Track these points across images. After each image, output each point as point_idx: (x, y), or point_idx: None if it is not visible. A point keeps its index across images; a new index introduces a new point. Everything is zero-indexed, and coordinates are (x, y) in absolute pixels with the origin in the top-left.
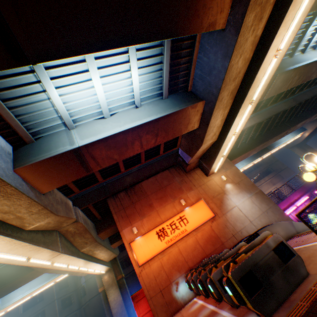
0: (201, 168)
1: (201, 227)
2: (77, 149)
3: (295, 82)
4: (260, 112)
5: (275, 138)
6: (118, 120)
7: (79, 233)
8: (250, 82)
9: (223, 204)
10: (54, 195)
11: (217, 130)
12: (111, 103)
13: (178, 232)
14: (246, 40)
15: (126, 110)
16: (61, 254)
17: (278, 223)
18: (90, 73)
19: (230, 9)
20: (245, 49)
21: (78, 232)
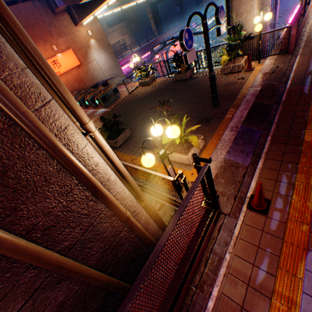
0: (71, 15)
1: (71, 72)
2: None
3: None
4: None
5: None
6: None
7: None
8: None
9: (88, 57)
10: None
11: None
12: None
13: None
14: None
15: None
16: None
17: (117, 78)
18: None
19: None
20: None
21: None
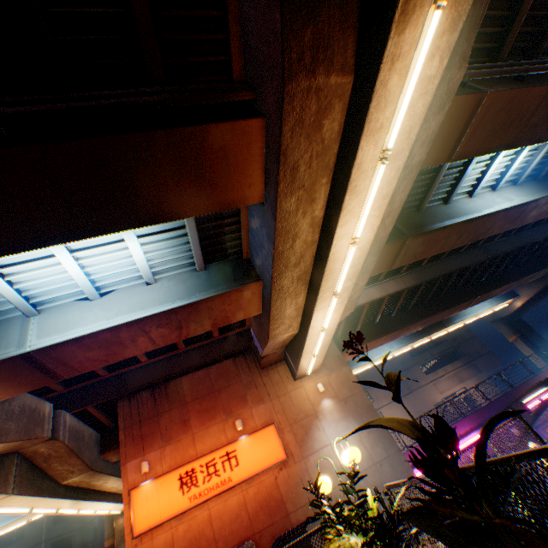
0: (288, 363)
1: (259, 476)
2: (28, 354)
3: (455, 242)
4: (419, 268)
5: (449, 312)
6: (111, 306)
7: (59, 456)
8: (321, 272)
9: (309, 437)
10: (5, 405)
11: (293, 320)
12: (104, 277)
13: (216, 480)
14: (297, 223)
15: (131, 287)
16: (12, 496)
17: None
18: (53, 250)
19: (264, 183)
20: (301, 232)
21: (57, 454)
